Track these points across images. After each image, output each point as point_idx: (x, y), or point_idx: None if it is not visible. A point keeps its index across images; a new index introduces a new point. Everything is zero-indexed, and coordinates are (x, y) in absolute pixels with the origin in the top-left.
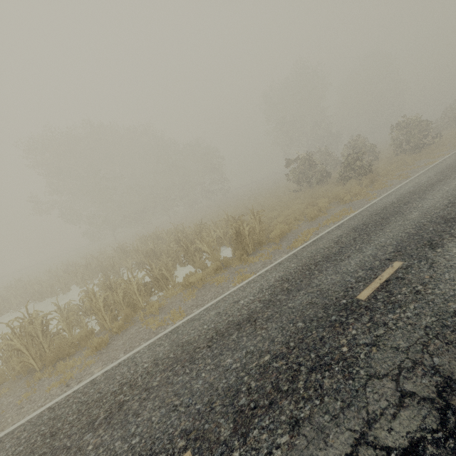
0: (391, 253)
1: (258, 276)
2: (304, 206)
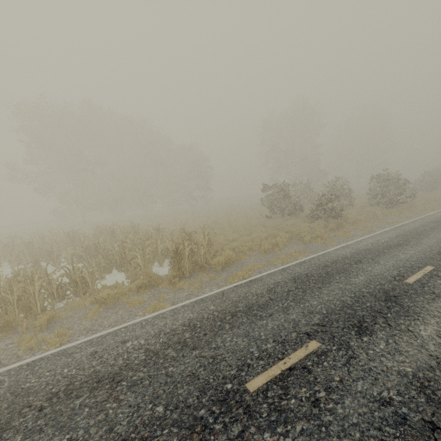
0: (314, 325)
1: (171, 310)
2: (265, 235)
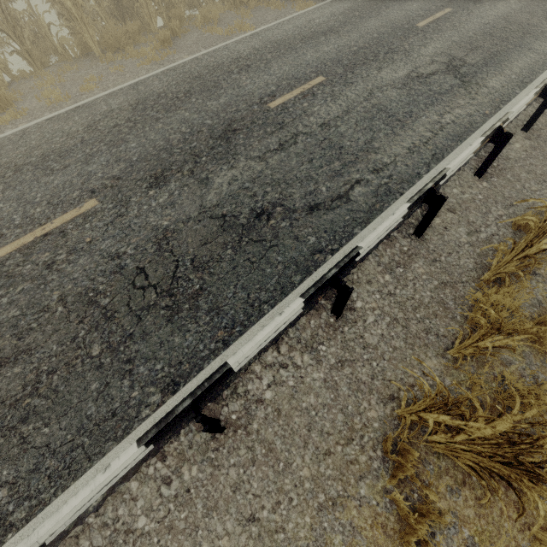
0: (446, 2)
1: (323, 5)
2: None
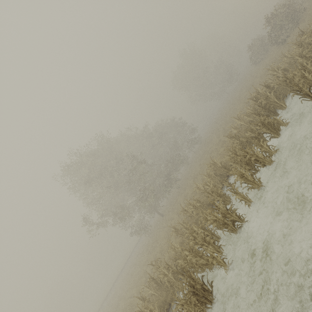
0: None
1: None
2: None
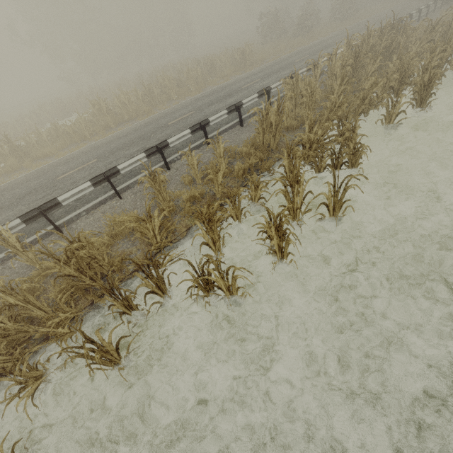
0: (306, 55)
1: (258, 68)
2: (271, 50)
